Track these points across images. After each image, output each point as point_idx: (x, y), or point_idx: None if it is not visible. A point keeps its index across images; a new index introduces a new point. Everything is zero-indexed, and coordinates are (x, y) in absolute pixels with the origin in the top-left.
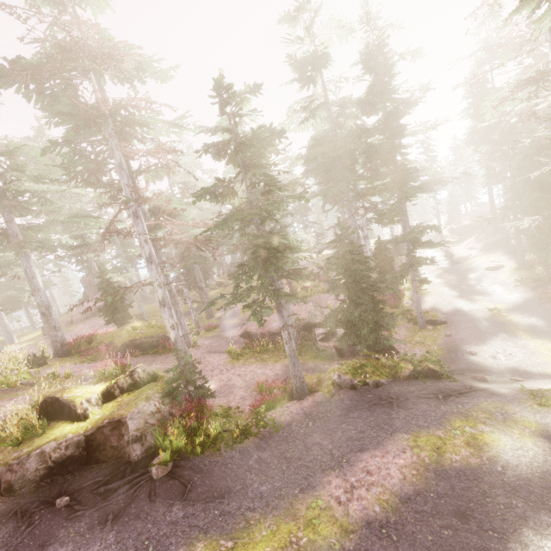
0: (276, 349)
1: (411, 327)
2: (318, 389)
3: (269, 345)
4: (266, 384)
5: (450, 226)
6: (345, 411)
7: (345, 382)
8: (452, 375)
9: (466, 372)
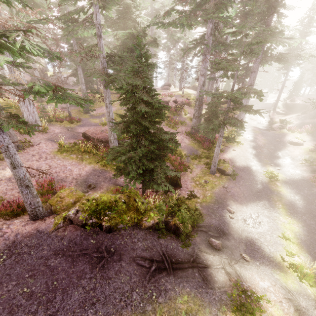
0: (97, 154)
1: (205, 169)
2: (60, 213)
3: (92, 149)
4: (63, 180)
5: (286, 101)
6: (51, 253)
7: (79, 219)
8: (193, 235)
9: (211, 230)
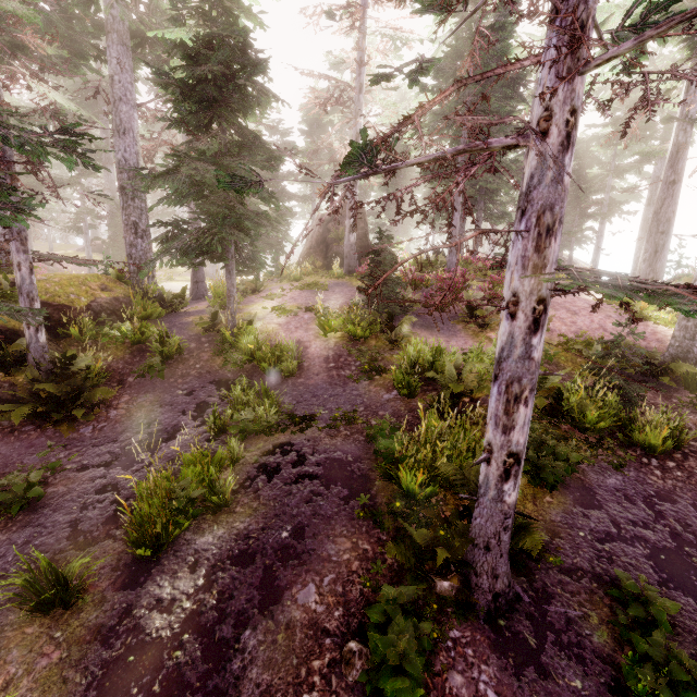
0: None
1: None
2: None
3: None
4: None
5: None
6: None
7: None
8: None
9: None
